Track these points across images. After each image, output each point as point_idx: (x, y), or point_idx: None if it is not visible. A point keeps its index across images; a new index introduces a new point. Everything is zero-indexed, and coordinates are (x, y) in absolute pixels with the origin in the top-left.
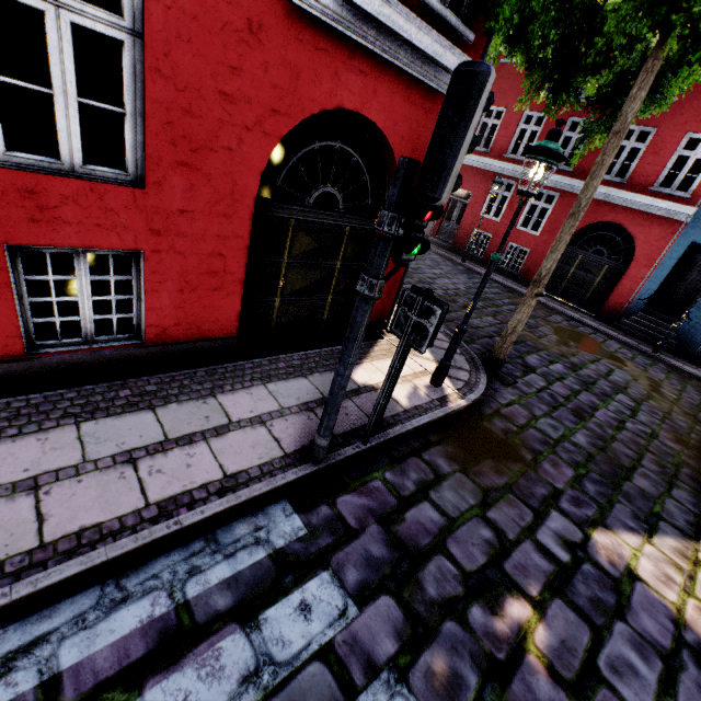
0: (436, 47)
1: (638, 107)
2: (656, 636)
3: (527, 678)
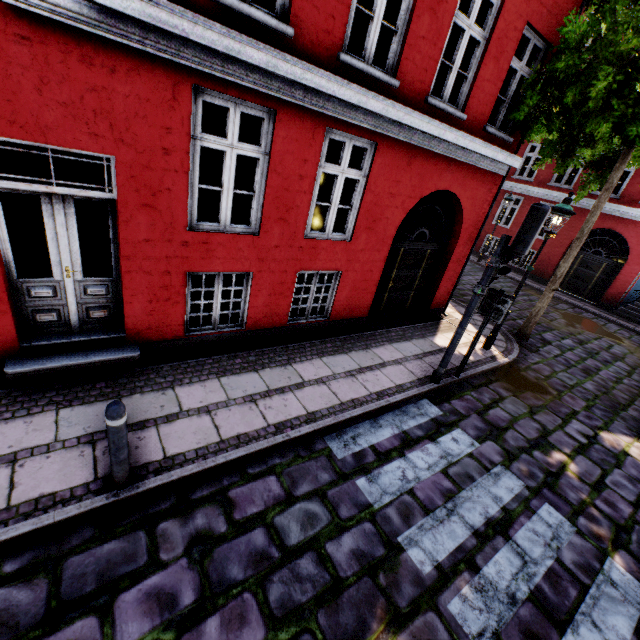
0: (493, 153)
1: (620, 174)
2: (639, 478)
3: (567, 479)
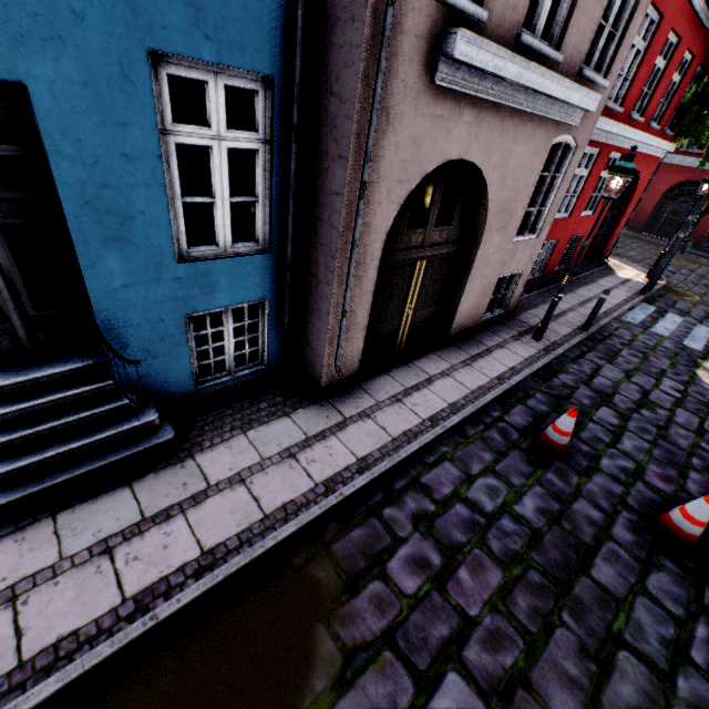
0: (666, 146)
1: None
2: None
3: None
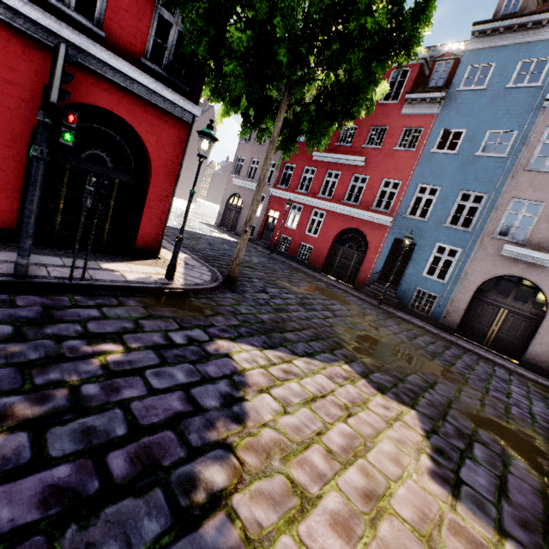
0: (156, 86)
1: (279, 130)
2: (210, 373)
3: (80, 364)
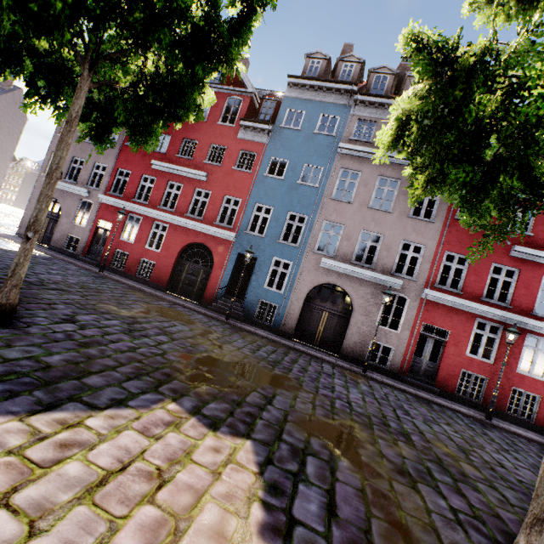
0: None
1: (79, 110)
2: None
3: None
